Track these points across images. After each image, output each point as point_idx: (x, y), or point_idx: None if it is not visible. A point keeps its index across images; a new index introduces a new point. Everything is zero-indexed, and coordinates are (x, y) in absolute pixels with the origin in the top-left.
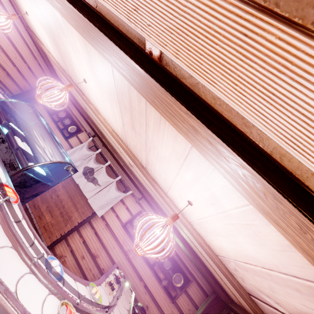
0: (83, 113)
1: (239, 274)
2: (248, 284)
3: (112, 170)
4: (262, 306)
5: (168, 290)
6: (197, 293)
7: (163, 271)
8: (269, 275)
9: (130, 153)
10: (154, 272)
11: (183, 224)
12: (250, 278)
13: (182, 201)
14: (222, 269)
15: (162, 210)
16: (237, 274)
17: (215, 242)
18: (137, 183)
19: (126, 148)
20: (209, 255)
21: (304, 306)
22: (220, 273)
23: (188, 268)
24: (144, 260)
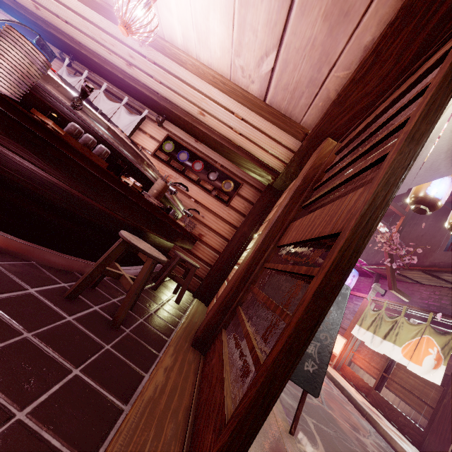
0: (37, 21)
1: (247, 74)
2: (254, 78)
3: (114, 97)
4: (274, 101)
5: (219, 197)
6: (250, 193)
7: (210, 183)
8: (241, 3)
9: (107, 7)
10: (201, 187)
11: (195, 73)
12: (248, 57)
13: (173, 17)
14: (238, 90)
15: (188, 115)
16: (247, 79)
17: (216, 46)
18: (149, 94)
19: (100, 2)
20: (226, 89)
21: (263, 3)
22: (254, 133)
23: (237, 175)
24: (188, 180)
